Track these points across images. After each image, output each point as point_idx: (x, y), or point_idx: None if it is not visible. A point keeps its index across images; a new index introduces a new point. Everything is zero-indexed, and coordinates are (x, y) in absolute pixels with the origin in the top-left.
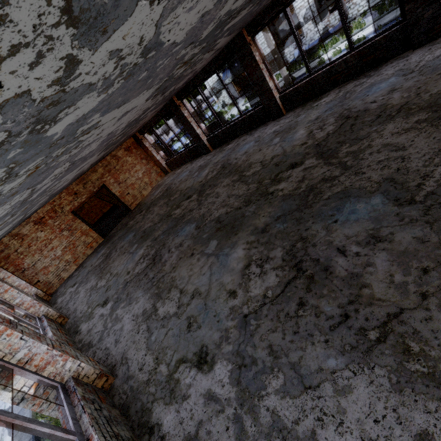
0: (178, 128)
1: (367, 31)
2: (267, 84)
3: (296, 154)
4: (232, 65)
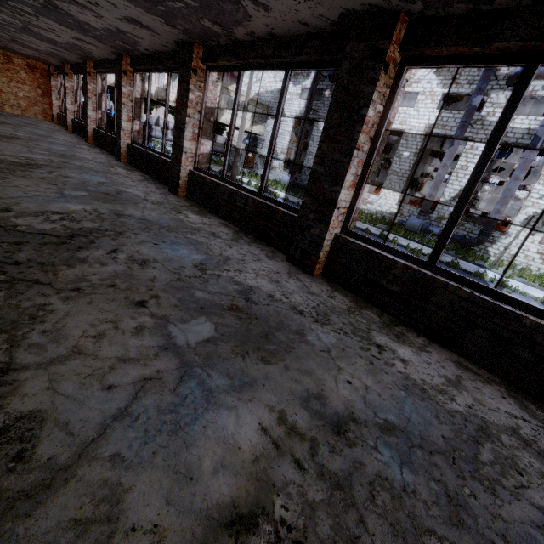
0: None
1: (294, 199)
2: (88, 110)
3: None
4: (255, 139)
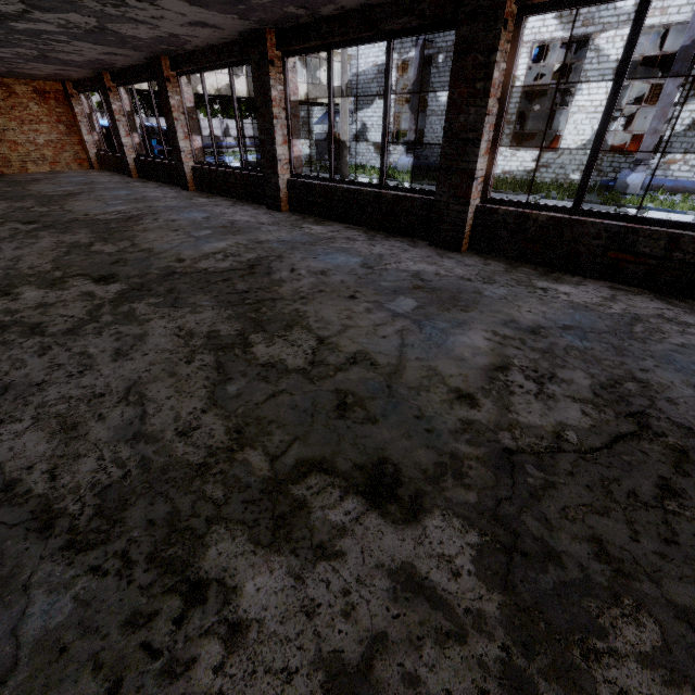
0: (255, 140)
1: None
2: (178, 141)
3: (60, 217)
4: (338, 113)
